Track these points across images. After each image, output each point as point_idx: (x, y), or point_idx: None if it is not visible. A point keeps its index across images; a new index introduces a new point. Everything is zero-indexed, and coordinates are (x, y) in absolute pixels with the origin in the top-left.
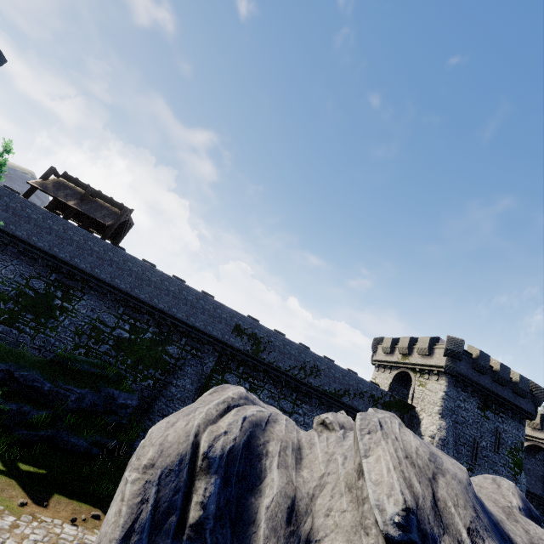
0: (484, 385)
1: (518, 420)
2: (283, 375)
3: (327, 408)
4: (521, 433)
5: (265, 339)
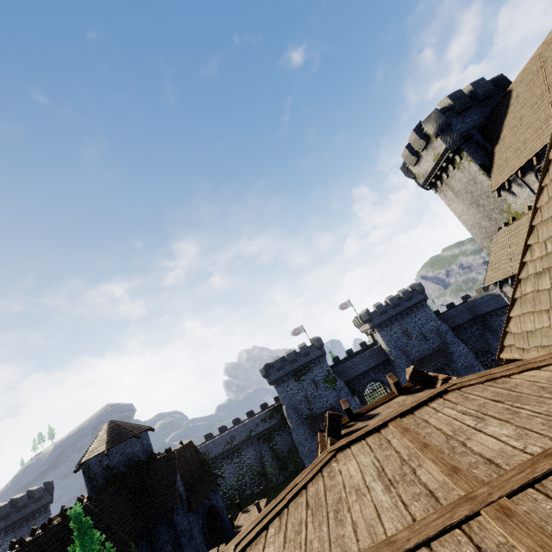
0: (288, 372)
1: (319, 363)
2: (224, 453)
3: (251, 443)
4: (325, 367)
5: (206, 450)
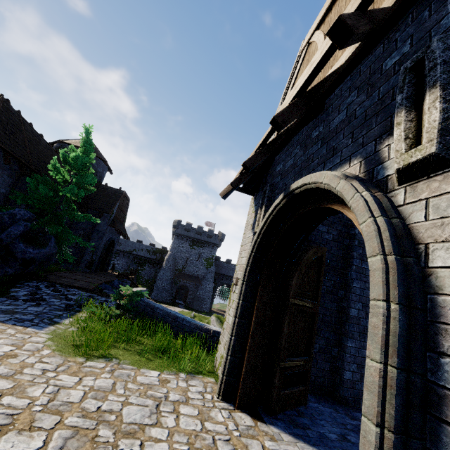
0: (190, 236)
1: (211, 247)
2: None
3: (128, 257)
4: (213, 252)
5: None
